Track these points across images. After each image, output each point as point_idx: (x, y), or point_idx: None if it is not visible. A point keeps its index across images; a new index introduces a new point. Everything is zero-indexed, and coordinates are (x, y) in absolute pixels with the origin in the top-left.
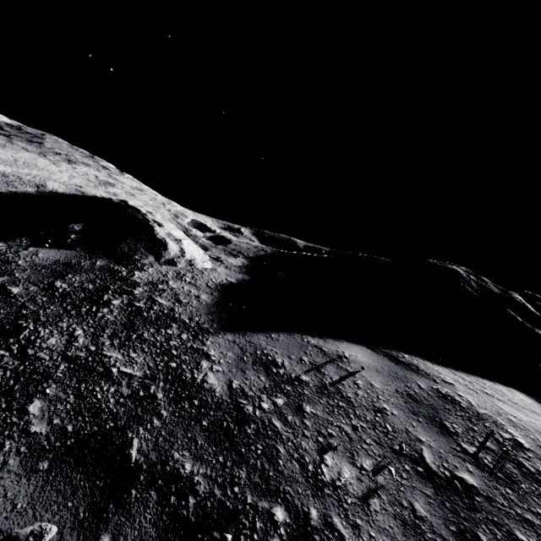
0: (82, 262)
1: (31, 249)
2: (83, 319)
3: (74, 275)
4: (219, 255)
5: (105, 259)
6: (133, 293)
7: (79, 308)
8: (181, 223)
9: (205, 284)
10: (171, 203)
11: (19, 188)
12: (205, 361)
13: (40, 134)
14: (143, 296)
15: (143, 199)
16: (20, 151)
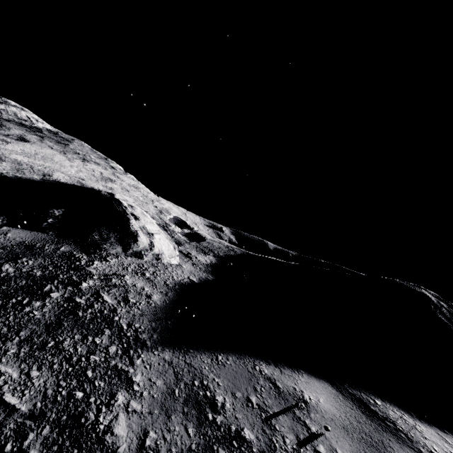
0: (46, 246)
1: (4, 228)
2: (4, 313)
3: (30, 258)
4: (190, 251)
5: (72, 245)
6: (80, 286)
7: (8, 298)
8: (163, 218)
9: (164, 281)
10: (160, 200)
11: (26, 175)
12: (124, 392)
13: (70, 139)
14: (89, 290)
15: (135, 195)
16: (45, 148)
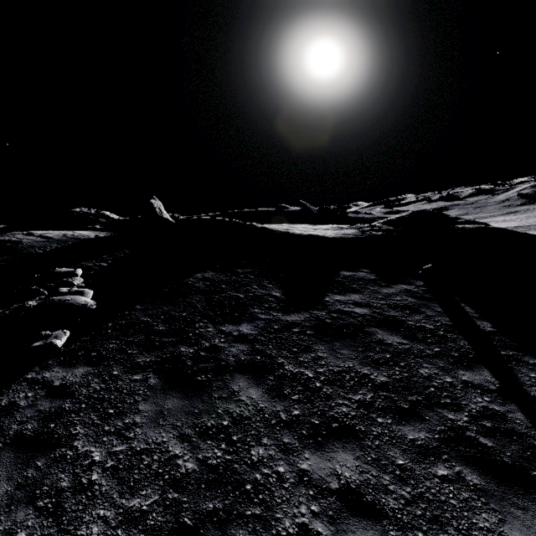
0: None
1: None
2: None
3: None
4: None
5: None
6: None
7: None
8: None
9: None
10: None
11: None
12: None
13: None
14: None
15: None
16: None
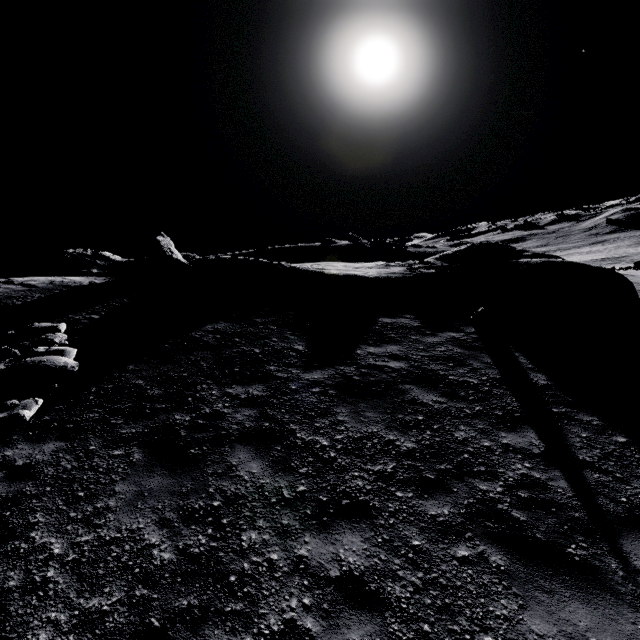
0: None
1: None
2: None
3: None
4: None
5: None
6: None
7: None
8: None
9: None
10: None
11: None
12: None
13: None
14: None
15: None
16: None
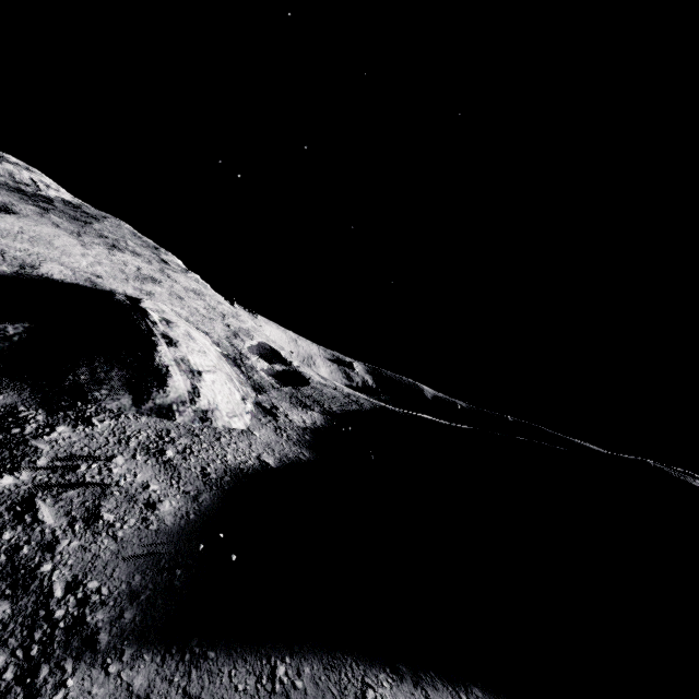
0: None
1: None
2: None
3: None
4: (278, 403)
5: (26, 391)
6: None
7: None
8: (237, 345)
9: (202, 467)
10: (238, 316)
11: None
12: None
13: (100, 216)
14: (11, 493)
15: (193, 306)
16: (43, 225)
